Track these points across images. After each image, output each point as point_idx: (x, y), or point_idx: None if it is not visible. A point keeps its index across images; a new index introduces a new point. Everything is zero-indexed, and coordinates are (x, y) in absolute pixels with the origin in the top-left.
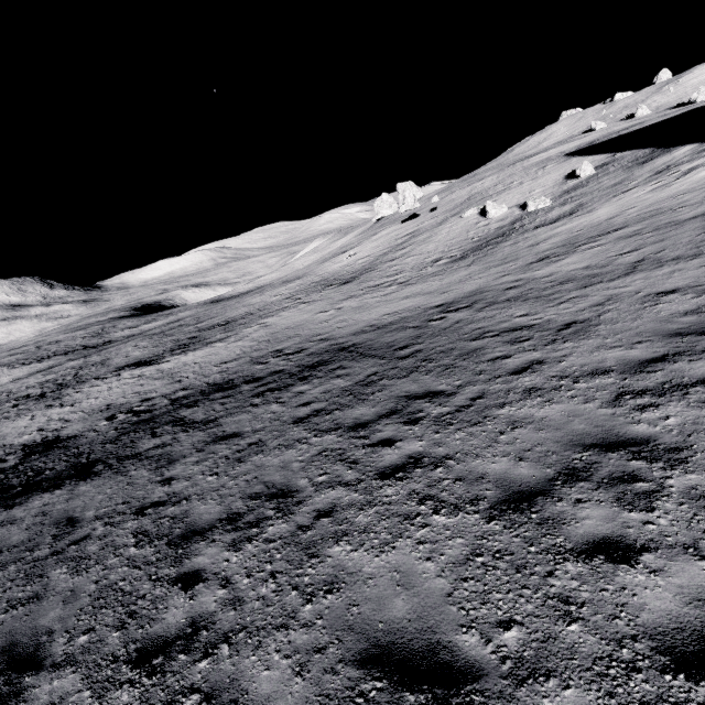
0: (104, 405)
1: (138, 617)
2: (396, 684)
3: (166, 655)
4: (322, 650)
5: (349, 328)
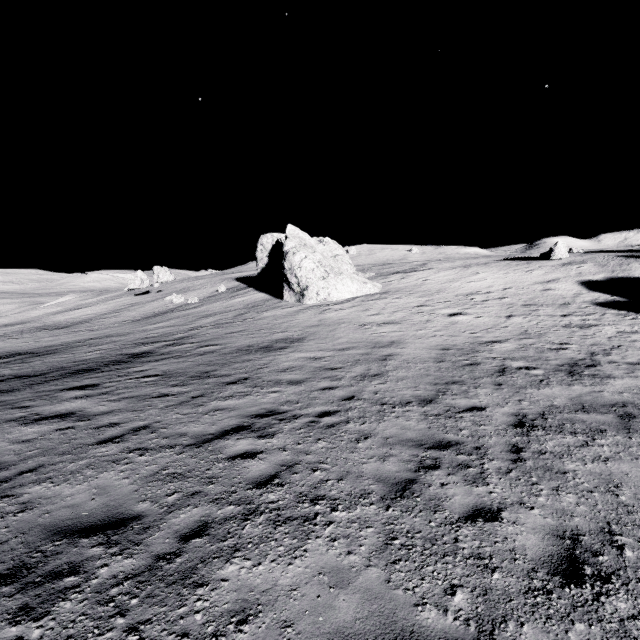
0: None
1: None
2: None
3: None
4: None
5: (32, 347)
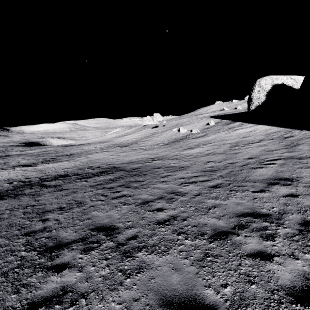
0: (6, 179)
1: (25, 228)
2: (99, 231)
3: (35, 233)
4: (82, 228)
5: (119, 162)
